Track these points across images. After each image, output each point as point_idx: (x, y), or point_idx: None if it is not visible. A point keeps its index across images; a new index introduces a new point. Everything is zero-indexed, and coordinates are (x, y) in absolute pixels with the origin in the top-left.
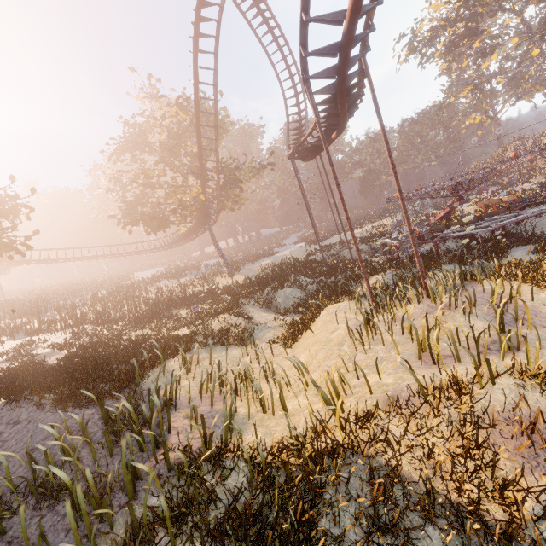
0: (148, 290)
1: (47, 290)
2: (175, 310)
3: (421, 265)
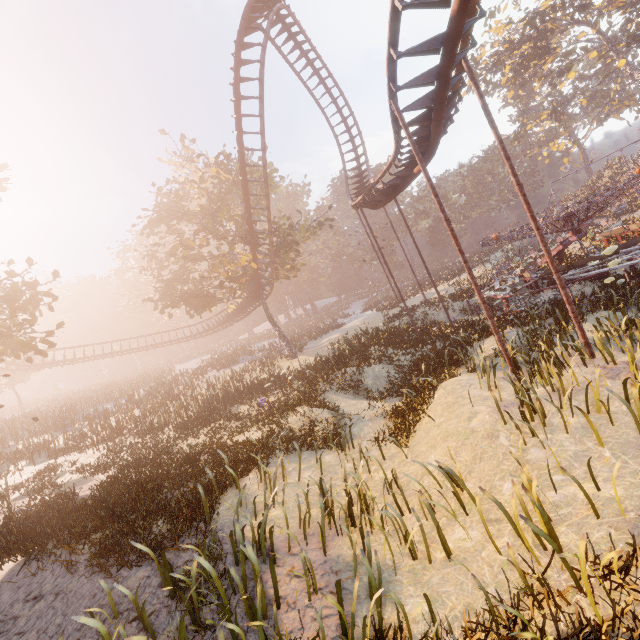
0: (196, 385)
1: (73, 396)
2: (233, 406)
3: (576, 314)
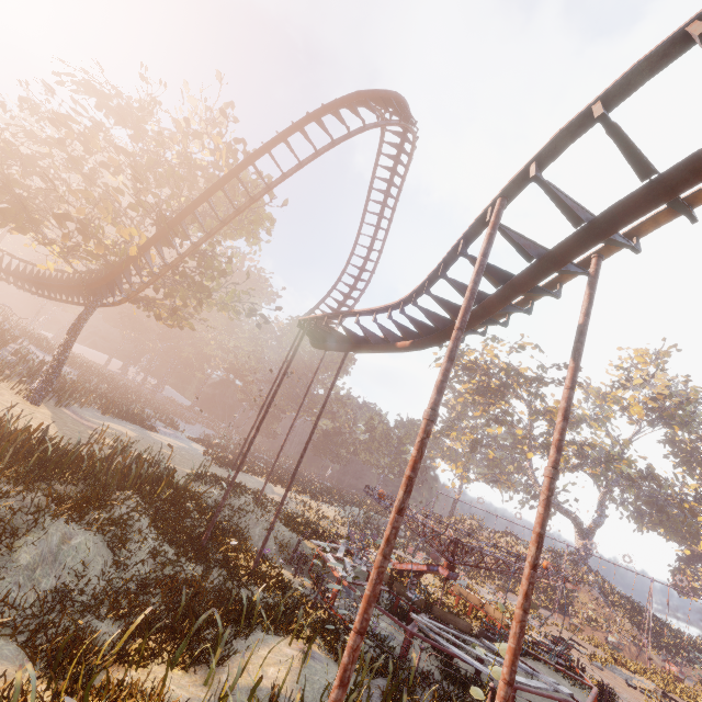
0: None
1: None
2: None
3: None
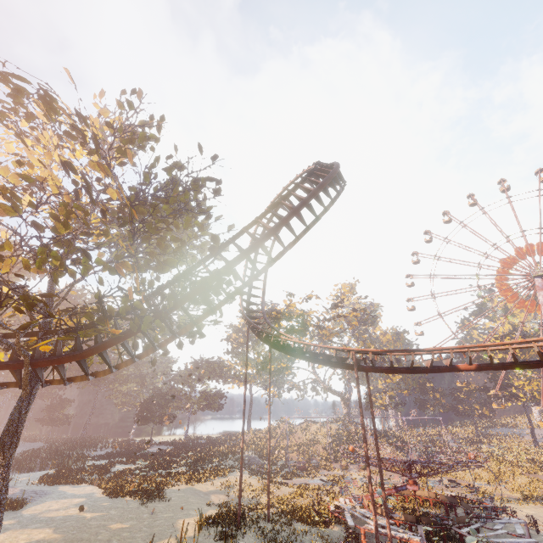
0: None
1: None
2: None
3: None
